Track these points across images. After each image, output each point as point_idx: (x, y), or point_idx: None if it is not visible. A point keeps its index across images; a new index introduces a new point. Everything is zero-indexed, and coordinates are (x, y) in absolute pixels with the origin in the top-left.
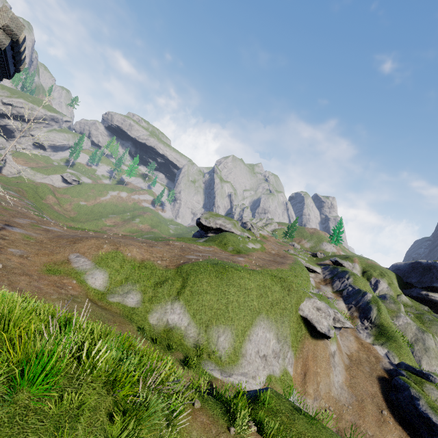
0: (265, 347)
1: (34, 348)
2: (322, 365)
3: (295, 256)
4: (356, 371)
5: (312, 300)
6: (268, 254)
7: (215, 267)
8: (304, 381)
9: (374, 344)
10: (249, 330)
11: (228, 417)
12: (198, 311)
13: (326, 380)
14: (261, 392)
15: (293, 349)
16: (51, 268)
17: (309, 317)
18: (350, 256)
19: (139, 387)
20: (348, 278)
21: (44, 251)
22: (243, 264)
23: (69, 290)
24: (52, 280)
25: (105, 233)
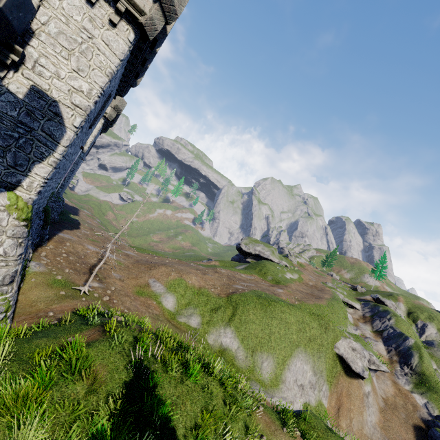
0: (303, 377)
1: (183, 357)
2: (356, 403)
3: (334, 289)
4: (390, 415)
5: (348, 340)
6: (306, 285)
7: (259, 300)
8: (338, 415)
9: (412, 392)
10: (288, 360)
11: (281, 421)
12: (245, 338)
13: (358, 418)
14: (302, 410)
15: (328, 383)
16: (139, 290)
17: (344, 356)
18: (393, 294)
19: (238, 388)
20: (390, 319)
21: (131, 275)
22: (283, 297)
23: (153, 310)
24: (142, 301)
25: (165, 257)
